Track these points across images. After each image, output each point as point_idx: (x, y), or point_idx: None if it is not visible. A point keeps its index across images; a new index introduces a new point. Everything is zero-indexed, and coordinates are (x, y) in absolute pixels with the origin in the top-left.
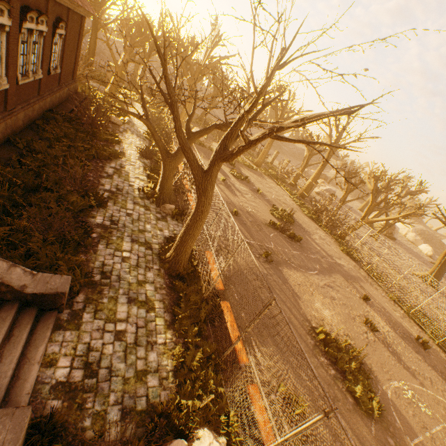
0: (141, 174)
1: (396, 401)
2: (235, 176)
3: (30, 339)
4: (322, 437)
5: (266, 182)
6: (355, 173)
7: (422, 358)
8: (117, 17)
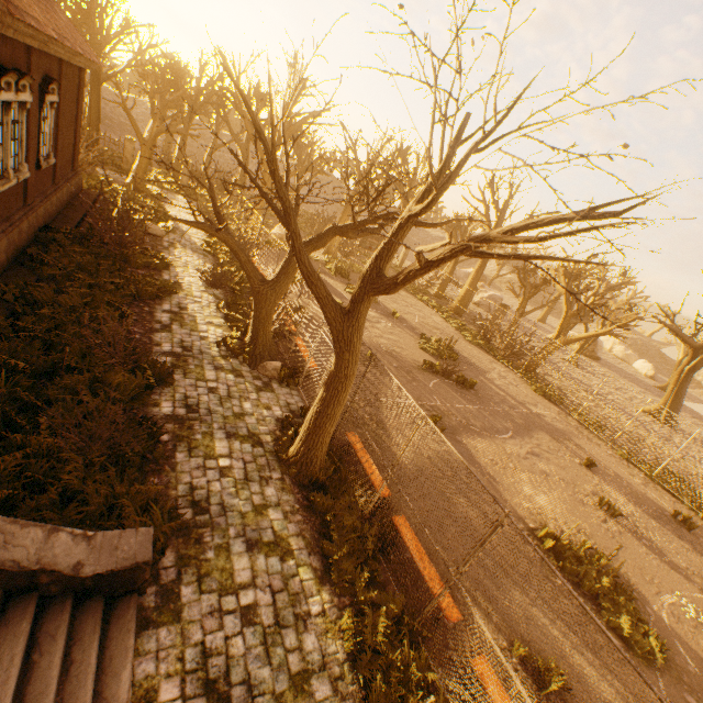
0: (214, 316)
1: (677, 627)
2: None
3: (101, 659)
4: None
5: (401, 297)
6: (534, 270)
7: (690, 546)
8: (130, 62)
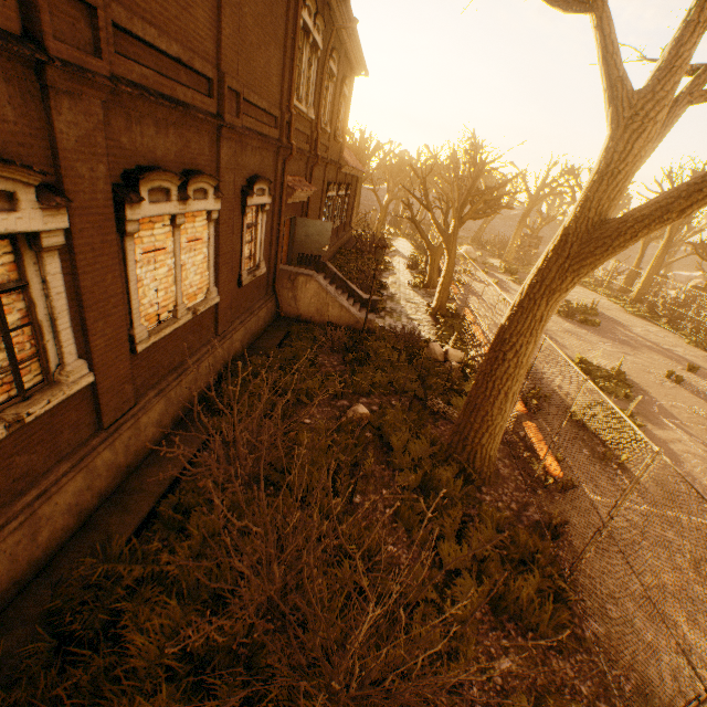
0: (409, 277)
1: (666, 407)
2: (515, 282)
3: None
4: (546, 384)
5: None
6: None
7: None
8: (377, 166)
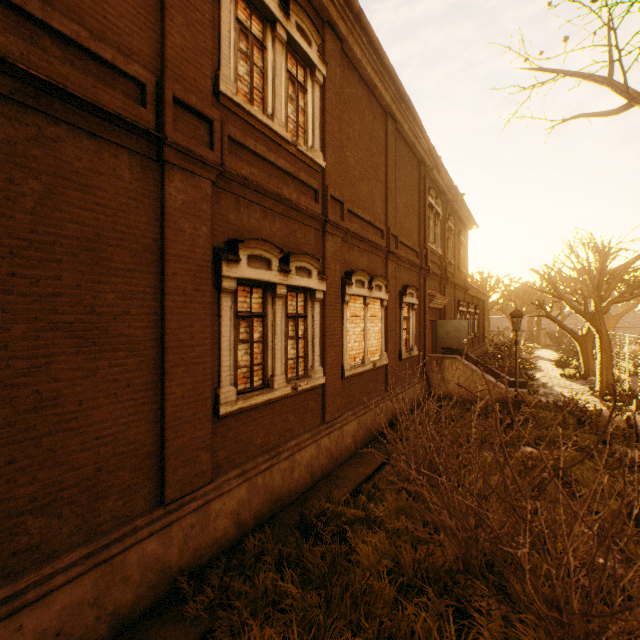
0: (559, 372)
1: None
2: None
3: None
4: None
5: None
6: None
7: None
8: (500, 295)
